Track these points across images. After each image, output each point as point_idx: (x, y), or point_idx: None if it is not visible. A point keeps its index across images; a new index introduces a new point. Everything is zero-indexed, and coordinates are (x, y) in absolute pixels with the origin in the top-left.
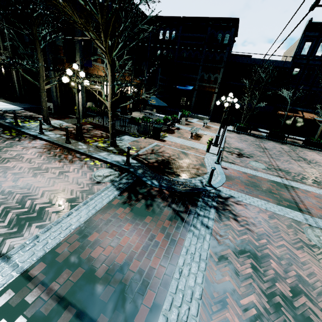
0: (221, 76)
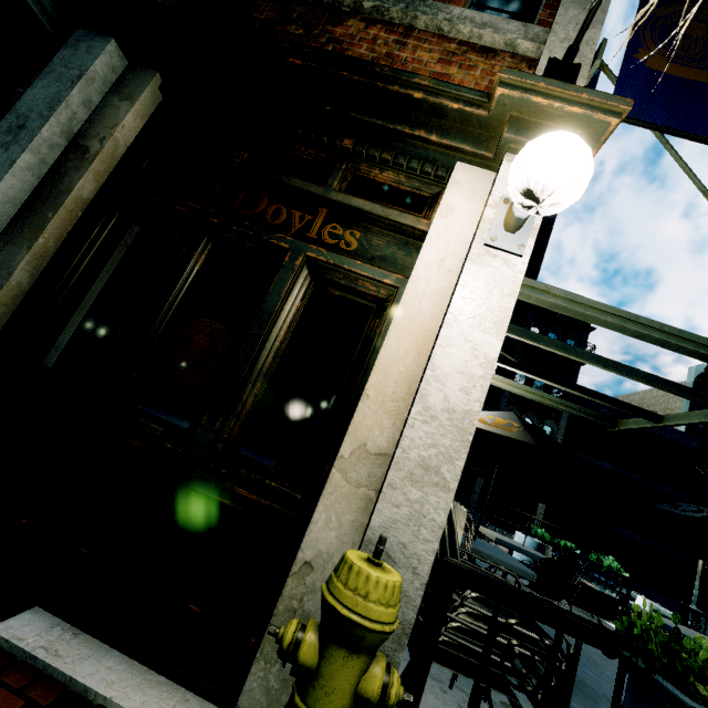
0: (562, 429)
